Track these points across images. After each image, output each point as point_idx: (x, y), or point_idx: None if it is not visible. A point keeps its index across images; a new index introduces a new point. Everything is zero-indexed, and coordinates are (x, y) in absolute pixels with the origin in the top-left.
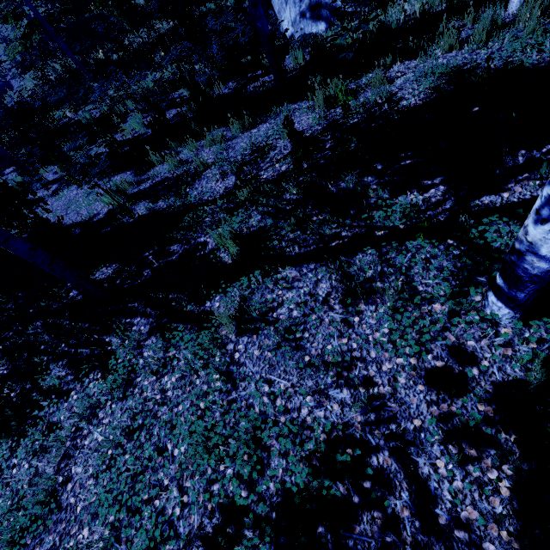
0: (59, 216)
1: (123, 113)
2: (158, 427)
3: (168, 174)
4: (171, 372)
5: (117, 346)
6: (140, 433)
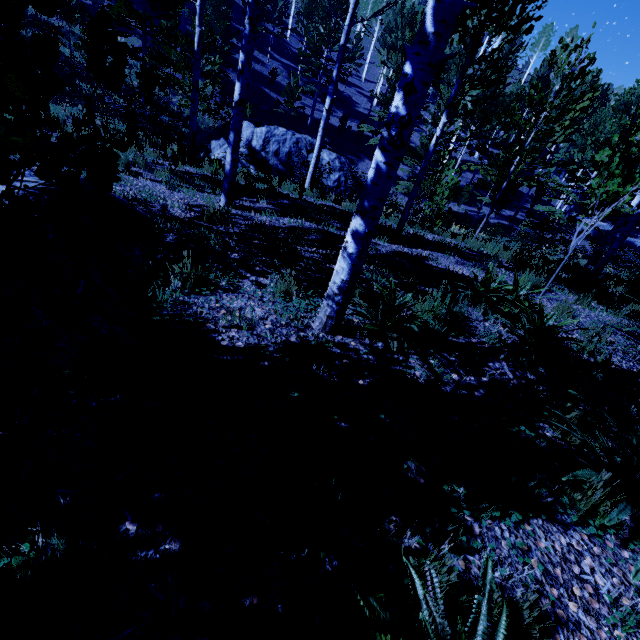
0: None
1: None
2: None
3: None
4: None
5: None
6: None
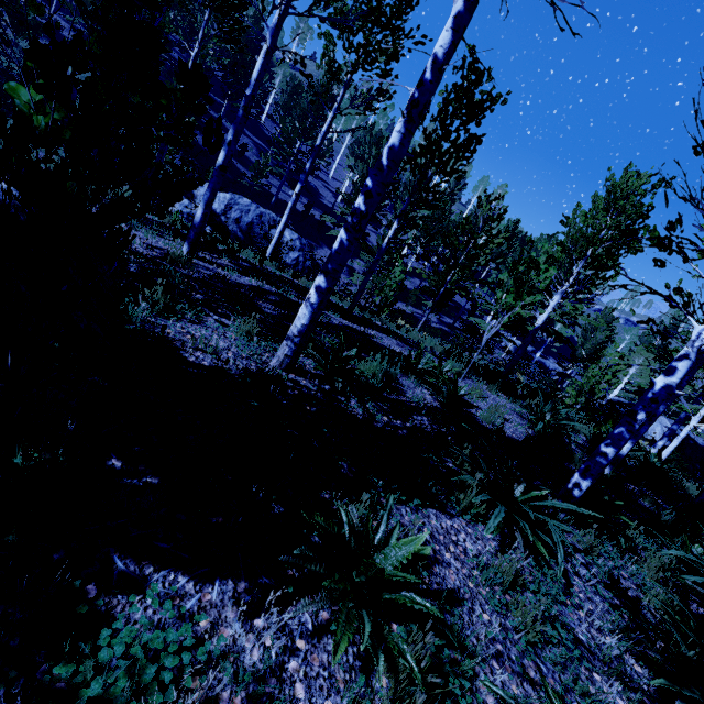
0: None
1: None
2: None
3: None
4: None
5: None
6: None
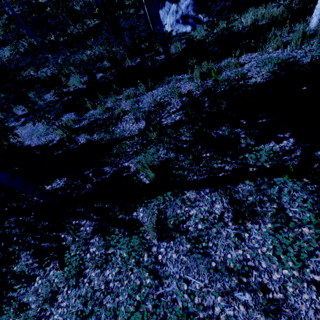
0: (26, 140)
1: (67, 74)
2: (104, 313)
3: (99, 116)
4: (111, 266)
5: (71, 245)
6: (90, 317)
